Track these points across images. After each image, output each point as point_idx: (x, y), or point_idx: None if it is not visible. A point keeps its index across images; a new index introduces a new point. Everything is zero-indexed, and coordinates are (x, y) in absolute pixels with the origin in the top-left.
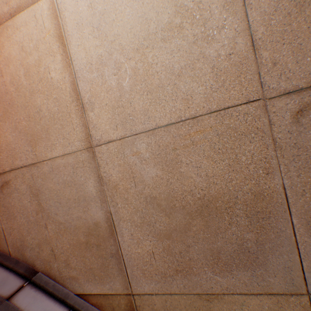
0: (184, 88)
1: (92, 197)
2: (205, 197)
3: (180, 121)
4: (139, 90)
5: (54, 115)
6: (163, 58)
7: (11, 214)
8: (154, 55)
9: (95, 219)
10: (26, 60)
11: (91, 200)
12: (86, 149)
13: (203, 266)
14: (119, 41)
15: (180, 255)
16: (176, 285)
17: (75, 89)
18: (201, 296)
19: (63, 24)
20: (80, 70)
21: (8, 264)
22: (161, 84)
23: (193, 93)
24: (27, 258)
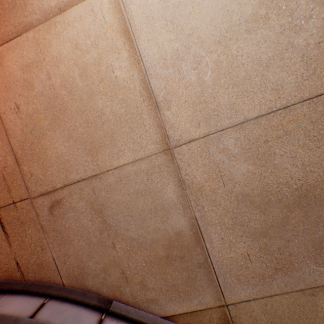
0: (273, 79)
1: (171, 204)
2: (302, 187)
3: (270, 112)
4: (223, 84)
5: (120, 118)
6: (248, 49)
7: (64, 238)
8: (238, 47)
9: (176, 228)
10: (82, 59)
11: (171, 208)
12: (162, 152)
13: (305, 259)
14: (198, 34)
15: (279, 252)
16: (275, 285)
17: (146, 87)
18: (305, 291)
19: (129, 18)
20: (152, 67)
21: (75, 297)
22: (247, 76)
23: (282, 82)
24: (88, 288)
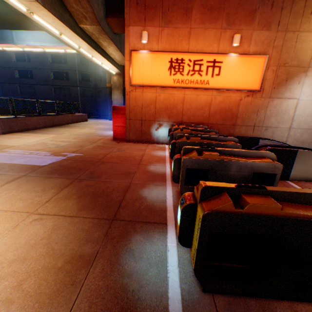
0: (309, 124)
1: (284, 136)
2: (303, 141)
3: (306, 129)
4: (303, 122)
5: (285, 120)
6: (309, 119)
7: (263, 136)
8: (308, 118)
9: (283, 140)
10: (286, 108)
11: (284, 137)
12: (288, 128)
13: None
14: (304, 113)
15: None
16: None
17: (292, 117)
18: None
19: (297, 106)
20: (295, 115)
21: None
22: (306, 122)
23: (310, 125)
24: None
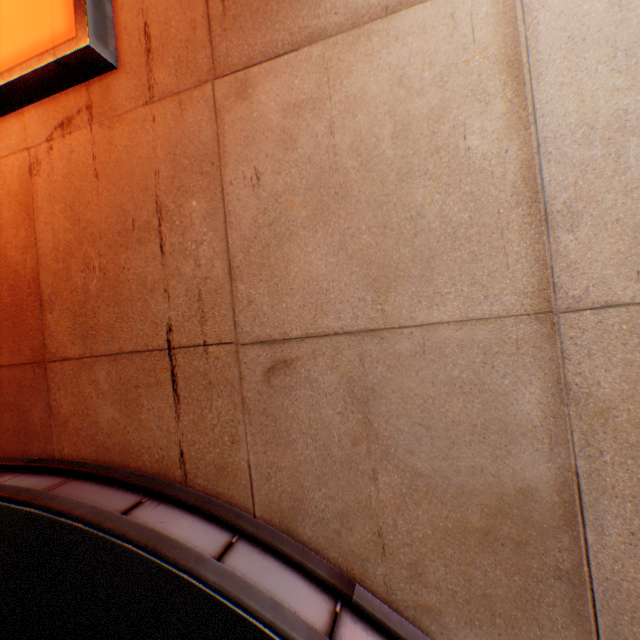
0: None
1: (524, 426)
2: None
3: None
4: None
5: (454, 229)
6: None
7: (279, 433)
8: None
9: (523, 479)
10: (405, 107)
11: (520, 435)
12: (532, 316)
13: None
14: None
15: None
16: None
17: (529, 179)
18: None
19: (528, 36)
20: (554, 139)
21: (288, 550)
22: None
23: None
24: (300, 541)
